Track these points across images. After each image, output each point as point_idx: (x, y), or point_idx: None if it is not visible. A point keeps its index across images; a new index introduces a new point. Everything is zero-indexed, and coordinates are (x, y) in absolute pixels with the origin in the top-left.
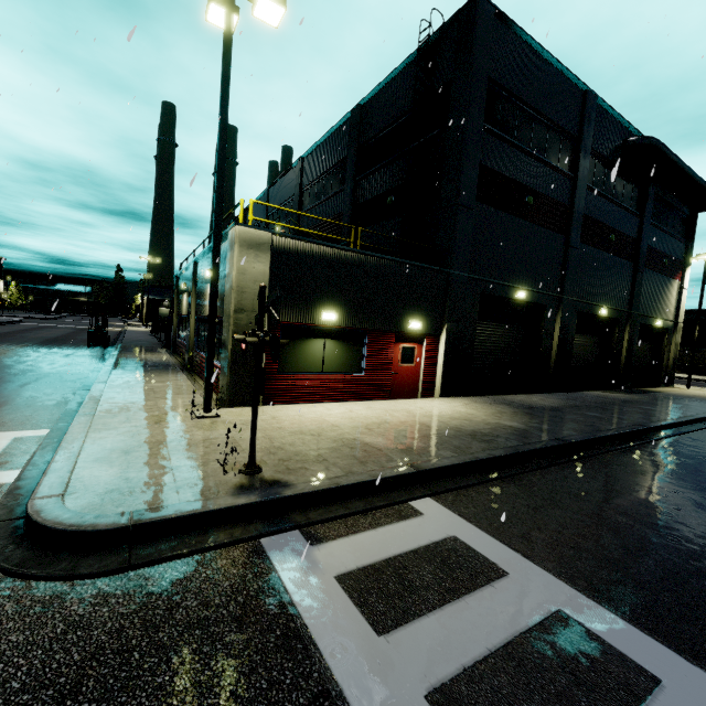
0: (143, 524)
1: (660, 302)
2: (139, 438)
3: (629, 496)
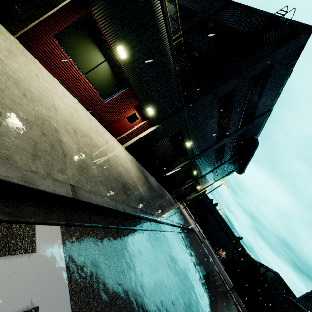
0: None
1: (205, 183)
2: None
3: (158, 274)
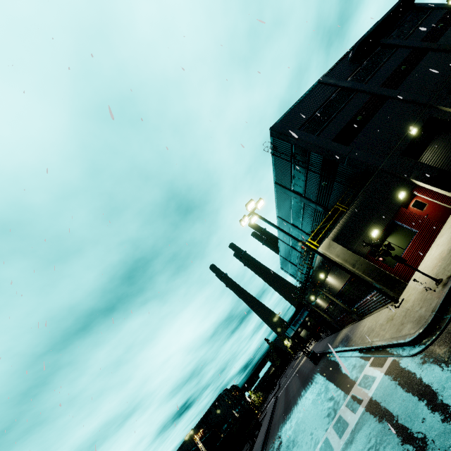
0: (437, 310)
1: None
2: (397, 323)
3: None
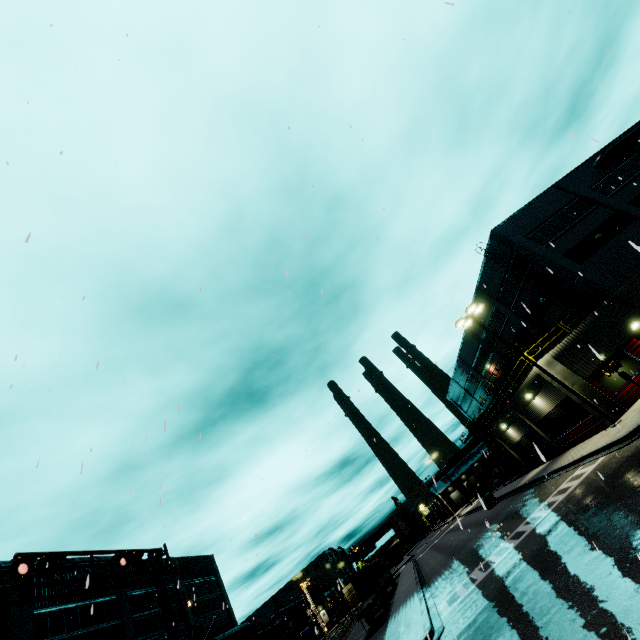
0: None
1: None
2: (612, 434)
3: None
